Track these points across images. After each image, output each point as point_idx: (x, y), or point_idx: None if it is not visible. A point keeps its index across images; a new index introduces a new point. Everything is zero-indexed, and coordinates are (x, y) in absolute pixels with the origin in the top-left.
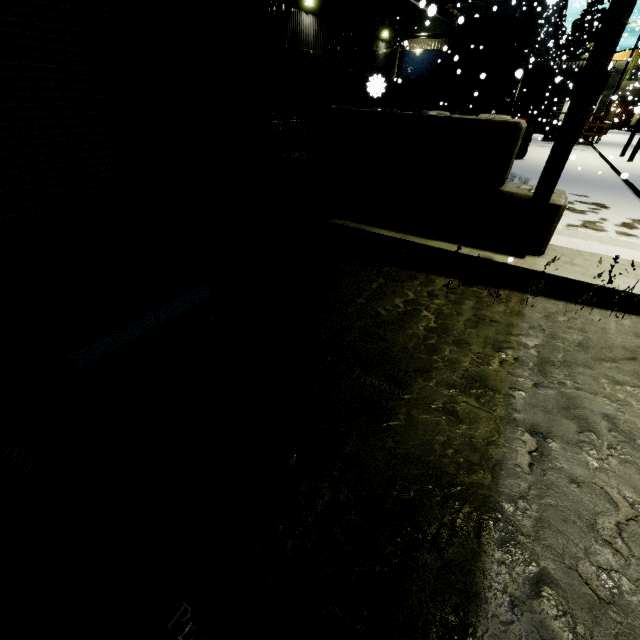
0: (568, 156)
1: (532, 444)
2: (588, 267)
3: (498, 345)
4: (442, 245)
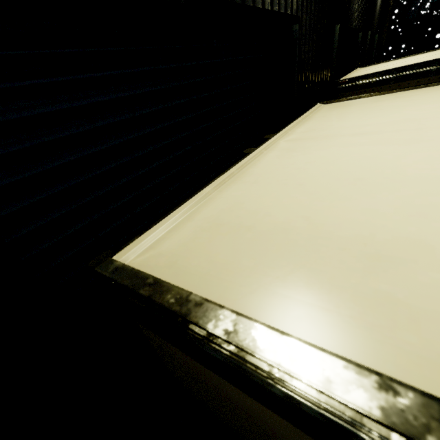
0: None
1: None
2: None
3: None
4: None
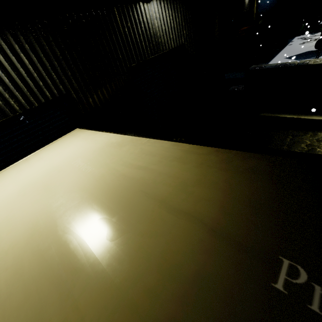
0: None
1: None
2: None
3: None
4: (320, 117)
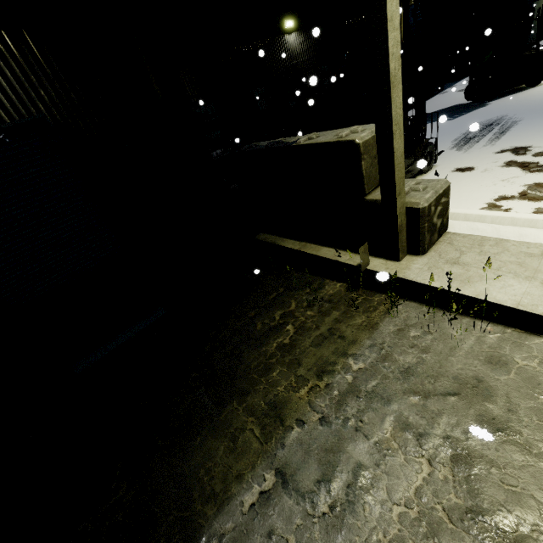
0: (394, 168)
1: (269, 484)
2: (472, 265)
3: (323, 367)
4: (328, 253)
